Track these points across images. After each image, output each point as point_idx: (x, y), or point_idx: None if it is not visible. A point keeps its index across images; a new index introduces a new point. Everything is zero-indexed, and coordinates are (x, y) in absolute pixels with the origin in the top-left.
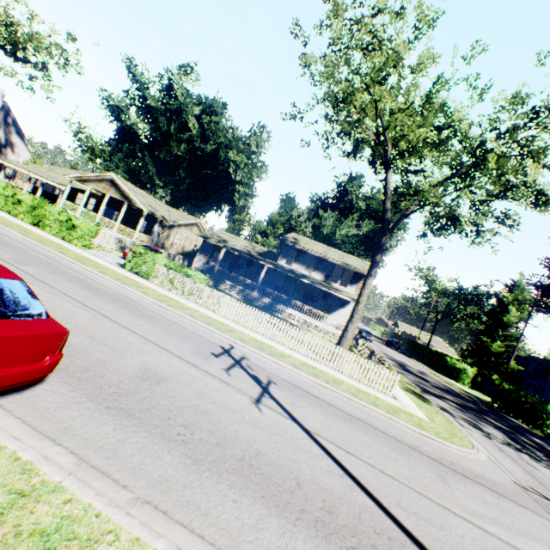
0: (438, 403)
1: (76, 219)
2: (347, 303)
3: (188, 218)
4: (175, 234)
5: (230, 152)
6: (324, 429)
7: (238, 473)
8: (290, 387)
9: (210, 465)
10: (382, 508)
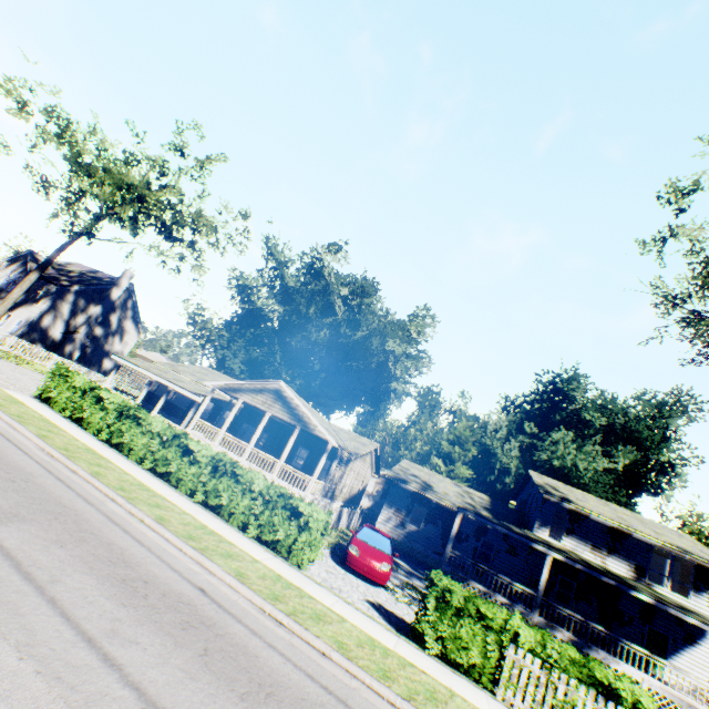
0: None
1: (301, 503)
2: (700, 635)
3: (364, 443)
4: (349, 470)
5: (390, 340)
6: None
7: None
8: None
9: None
10: None
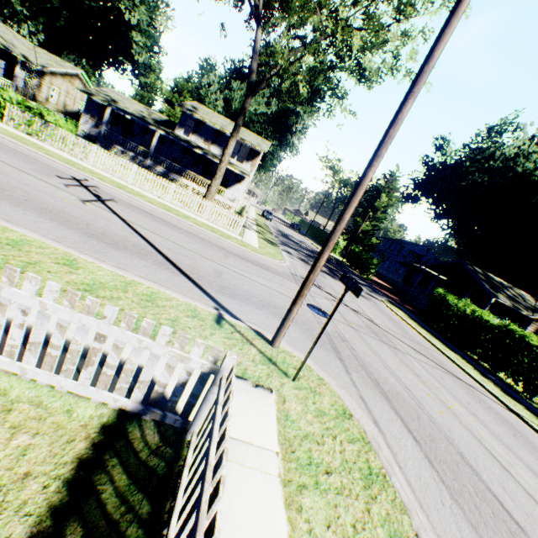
0: (288, 250)
1: None
2: (243, 180)
3: (64, 66)
4: (49, 85)
5: None
6: (142, 223)
7: (36, 210)
8: (131, 207)
9: (13, 203)
10: (152, 246)
